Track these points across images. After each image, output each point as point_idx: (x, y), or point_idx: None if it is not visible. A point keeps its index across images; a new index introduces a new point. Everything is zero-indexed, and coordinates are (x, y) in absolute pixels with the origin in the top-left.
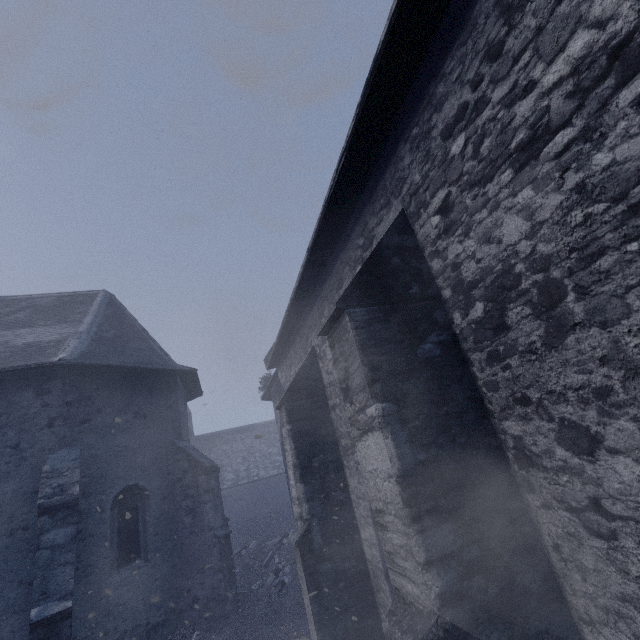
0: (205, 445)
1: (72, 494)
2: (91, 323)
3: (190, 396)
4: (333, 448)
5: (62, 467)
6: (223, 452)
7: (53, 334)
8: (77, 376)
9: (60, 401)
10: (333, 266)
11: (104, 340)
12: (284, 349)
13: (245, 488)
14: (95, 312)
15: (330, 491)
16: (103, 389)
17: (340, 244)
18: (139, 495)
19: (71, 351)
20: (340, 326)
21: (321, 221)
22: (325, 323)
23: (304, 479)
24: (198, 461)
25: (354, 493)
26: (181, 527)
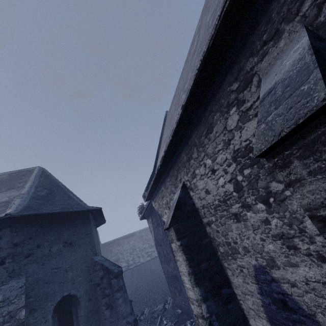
0: (108, 248)
1: (18, 319)
2: (30, 187)
3: (98, 224)
4: (213, 254)
5: (11, 295)
6: (118, 251)
7: (4, 197)
8: (21, 224)
9: (9, 244)
10: (200, 118)
11: (39, 197)
12: (156, 187)
13: (133, 270)
14: (33, 180)
15: (218, 289)
16: (40, 230)
17: (207, 98)
18: (72, 301)
19: (16, 207)
20: (313, 134)
21: (197, 76)
22: (281, 136)
23: (198, 283)
24: (109, 269)
25: (239, 289)
26: (103, 319)
